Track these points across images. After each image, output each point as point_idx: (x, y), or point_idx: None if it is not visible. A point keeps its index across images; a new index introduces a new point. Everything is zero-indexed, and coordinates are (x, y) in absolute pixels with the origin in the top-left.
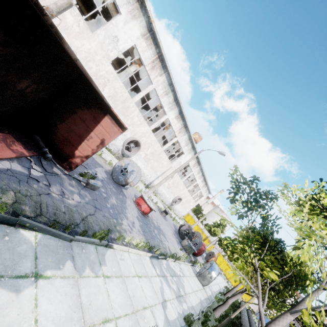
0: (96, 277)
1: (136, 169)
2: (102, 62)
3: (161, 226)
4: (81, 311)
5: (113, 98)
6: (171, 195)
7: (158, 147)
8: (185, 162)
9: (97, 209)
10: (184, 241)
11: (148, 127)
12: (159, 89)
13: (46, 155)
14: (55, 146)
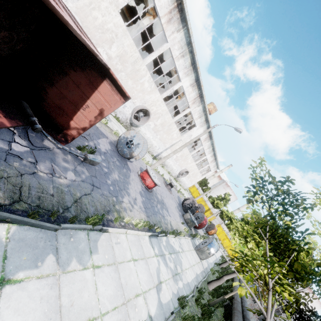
0: (84, 270)
1: (142, 143)
2: (109, 11)
3: (165, 199)
4: (59, 316)
5: (122, 58)
6: (179, 167)
7: (169, 118)
8: (196, 135)
9: (95, 187)
10: (187, 215)
11: (159, 95)
12: (175, 49)
13: (35, 125)
14: (47, 115)
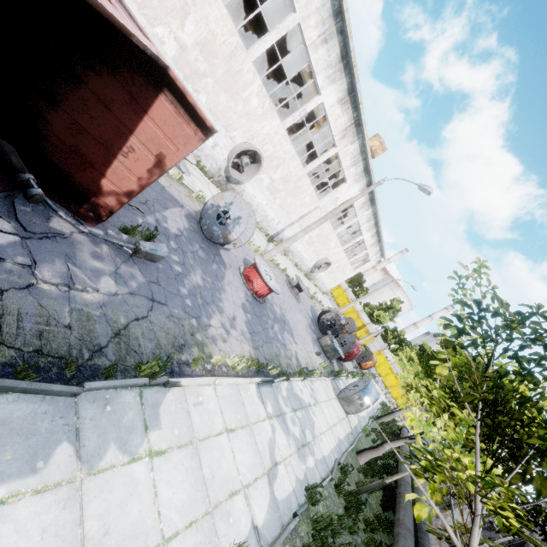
0: (132, 462)
1: (246, 216)
2: None
3: (287, 314)
4: None
5: (206, 48)
6: (314, 256)
7: (297, 166)
8: (346, 198)
9: (157, 303)
10: (325, 339)
11: (279, 122)
12: (310, 26)
13: (28, 189)
14: (54, 168)
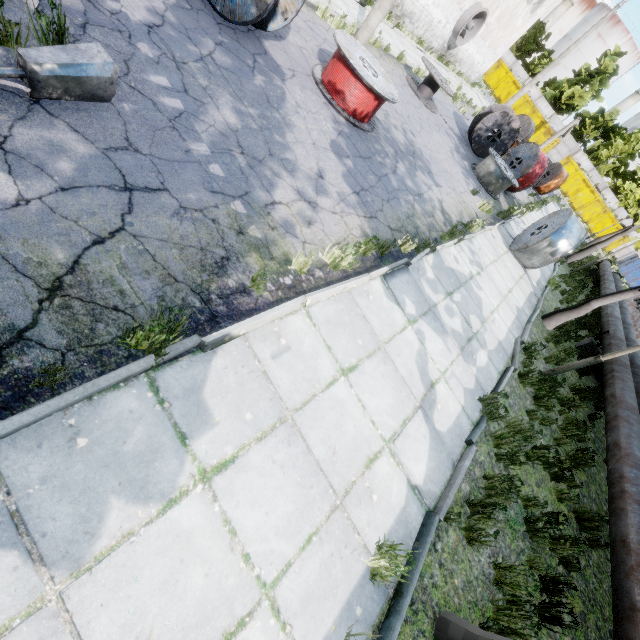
0: (169, 508)
1: None
2: None
3: (417, 139)
4: None
5: None
6: (452, 8)
7: None
8: None
9: (140, 192)
10: (485, 164)
11: None
12: None
13: None
14: None
